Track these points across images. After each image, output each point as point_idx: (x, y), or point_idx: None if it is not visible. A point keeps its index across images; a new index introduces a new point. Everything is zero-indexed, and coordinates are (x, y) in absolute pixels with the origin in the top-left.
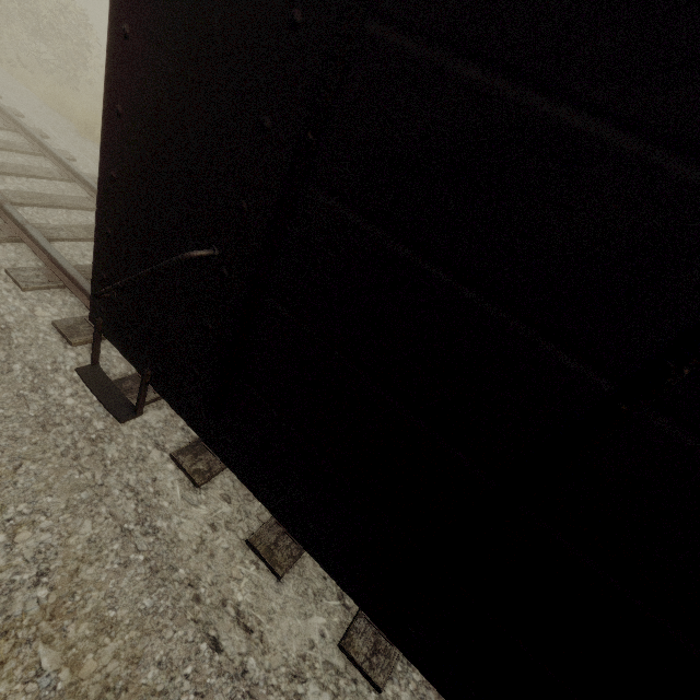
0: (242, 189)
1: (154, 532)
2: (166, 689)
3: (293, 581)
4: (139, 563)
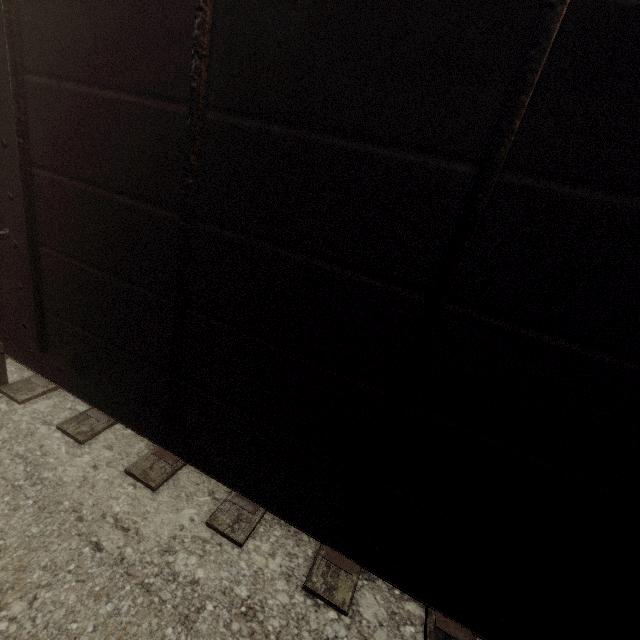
0: (7, 186)
1: (42, 481)
2: (50, 583)
3: (167, 490)
4: (28, 506)
